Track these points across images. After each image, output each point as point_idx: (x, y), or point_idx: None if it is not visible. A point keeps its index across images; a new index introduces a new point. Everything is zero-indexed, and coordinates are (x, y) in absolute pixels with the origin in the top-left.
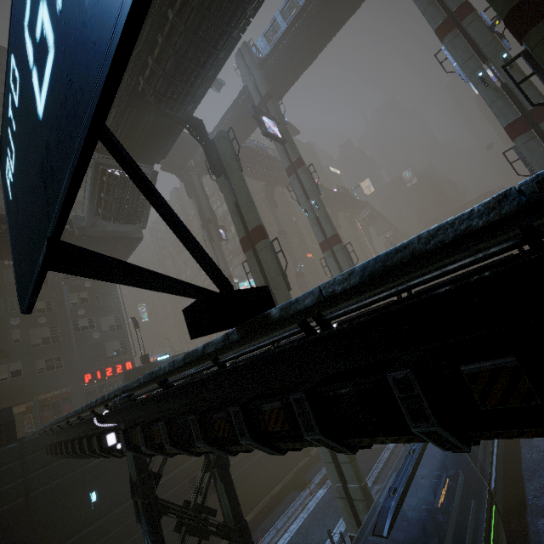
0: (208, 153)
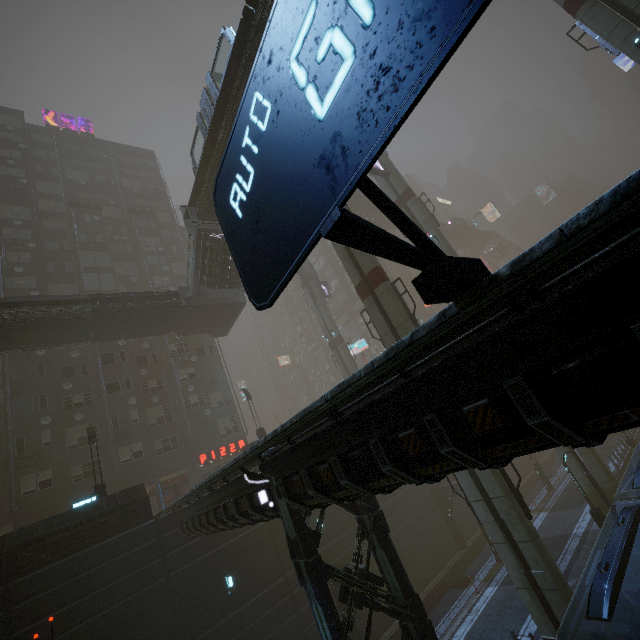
0: None
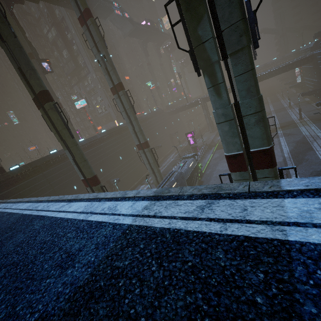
0: None
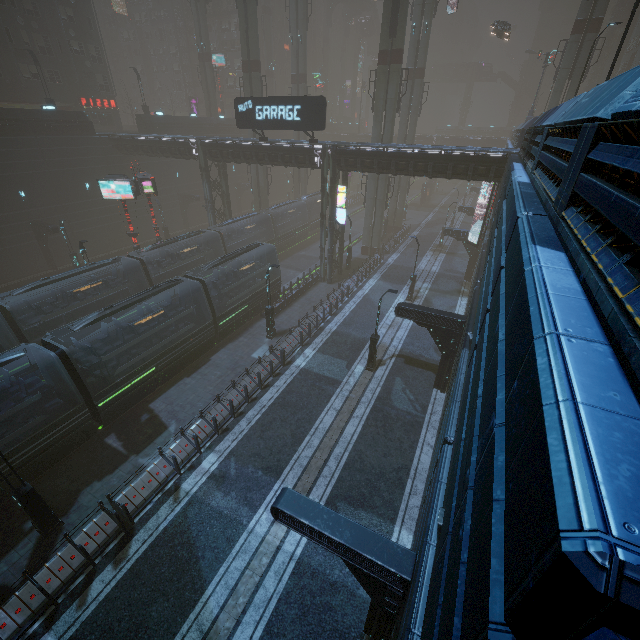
0: None
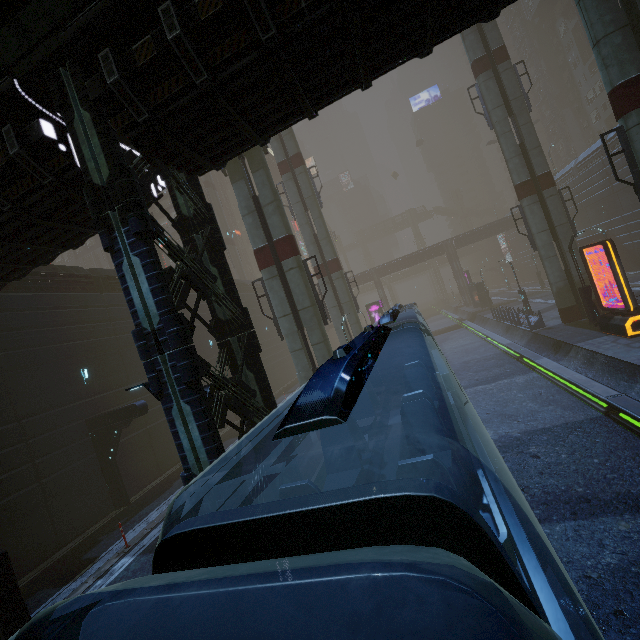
0: None
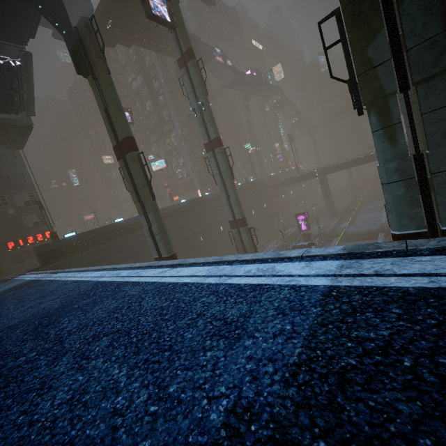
0: (71, 46)
